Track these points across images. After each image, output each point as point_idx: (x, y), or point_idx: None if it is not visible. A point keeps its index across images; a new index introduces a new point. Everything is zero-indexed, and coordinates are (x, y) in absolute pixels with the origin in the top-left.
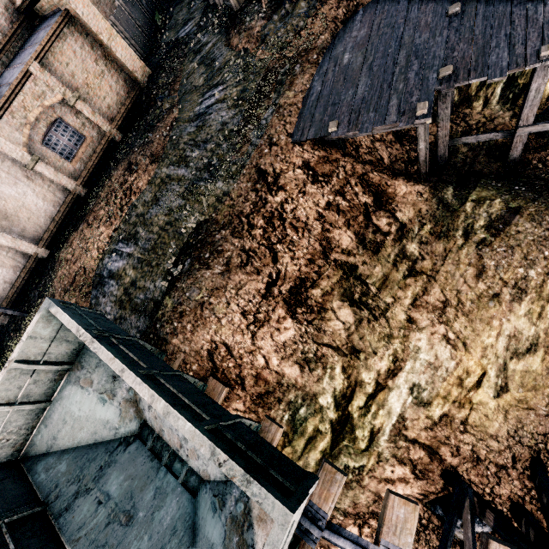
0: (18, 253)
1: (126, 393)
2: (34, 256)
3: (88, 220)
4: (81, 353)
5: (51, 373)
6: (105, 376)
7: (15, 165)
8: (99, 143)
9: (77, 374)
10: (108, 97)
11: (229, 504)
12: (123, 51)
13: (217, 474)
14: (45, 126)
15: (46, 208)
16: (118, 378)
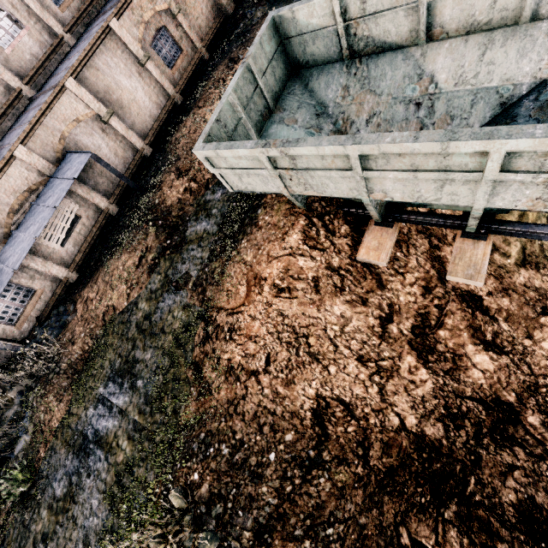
0: (128, 146)
1: (332, 127)
2: (141, 150)
3: (198, 105)
4: (280, 100)
5: (262, 105)
6: (308, 115)
7: (130, 59)
8: (193, 58)
9: (280, 115)
10: (199, 18)
11: (524, 110)
12: None
13: (486, 115)
14: (154, 30)
15: (151, 108)
16: (322, 116)
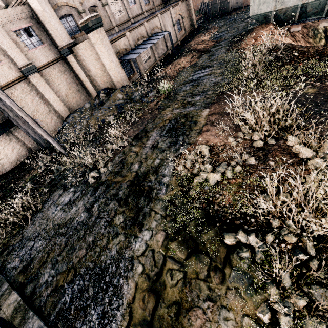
0: (165, 46)
1: None
2: (169, 50)
3: (194, 39)
4: None
5: None
6: None
7: (171, 22)
8: (184, 34)
9: None
10: (187, 25)
11: None
12: (193, 15)
13: None
14: (177, 19)
15: (172, 40)
16: None
